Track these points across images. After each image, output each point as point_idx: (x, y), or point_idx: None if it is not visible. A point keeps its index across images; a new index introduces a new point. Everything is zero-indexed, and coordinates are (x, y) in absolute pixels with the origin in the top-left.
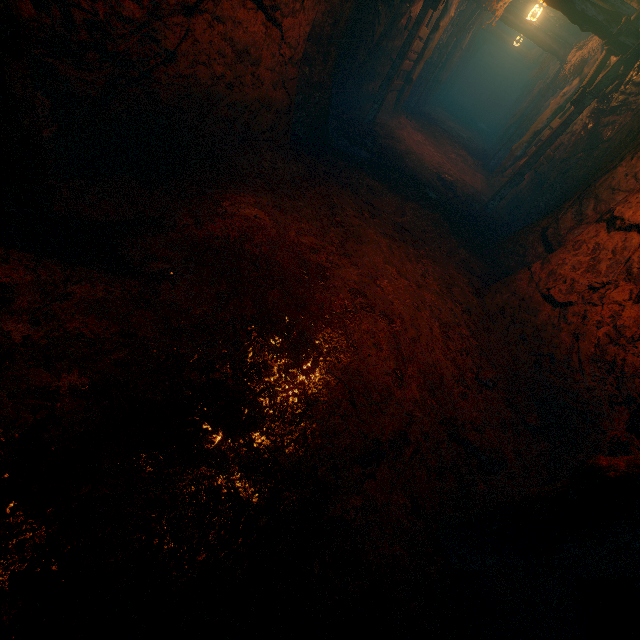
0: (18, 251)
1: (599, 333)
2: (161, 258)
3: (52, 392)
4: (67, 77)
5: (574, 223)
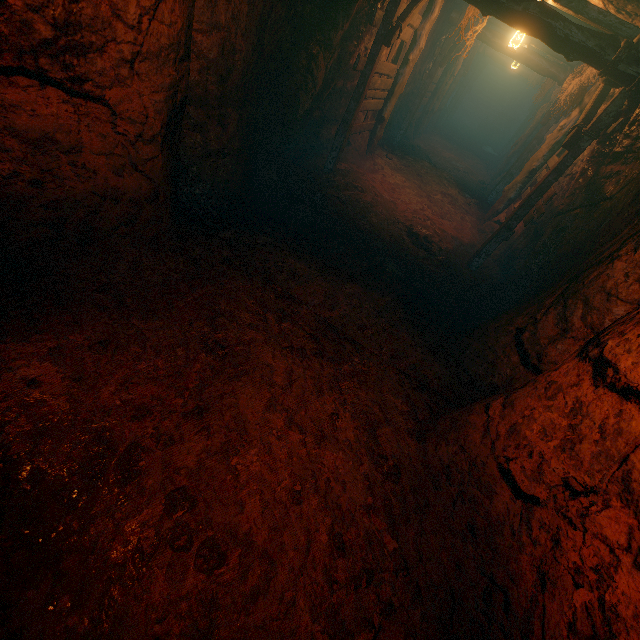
0: None
1: (576, 598)
2: None
3: None
4: None
5: (557, 332)
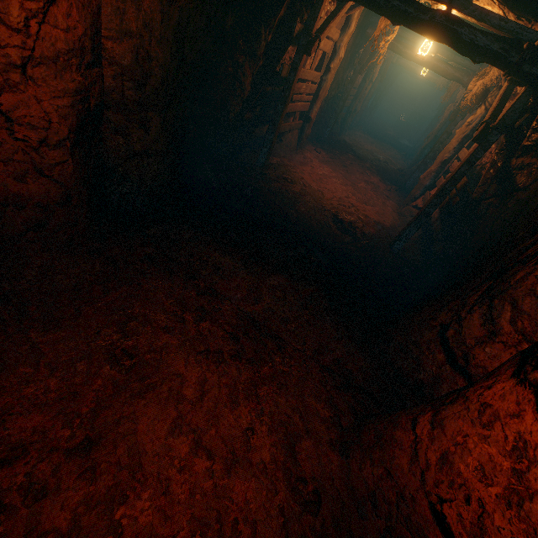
0: None
1: None
2: None
3: None
4: None
5: (484, 333)
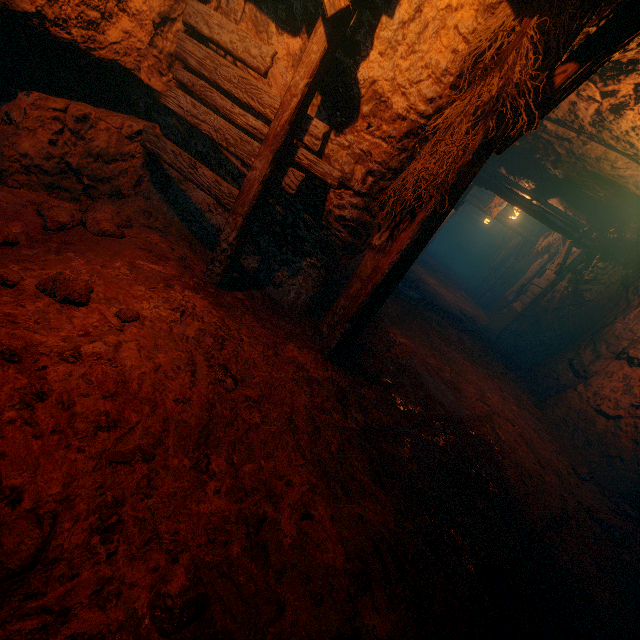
0: (335, 365)
1: None
2: (383, 372)
3: (399, 458)
4: (341, 263)
5: (593, 357)
